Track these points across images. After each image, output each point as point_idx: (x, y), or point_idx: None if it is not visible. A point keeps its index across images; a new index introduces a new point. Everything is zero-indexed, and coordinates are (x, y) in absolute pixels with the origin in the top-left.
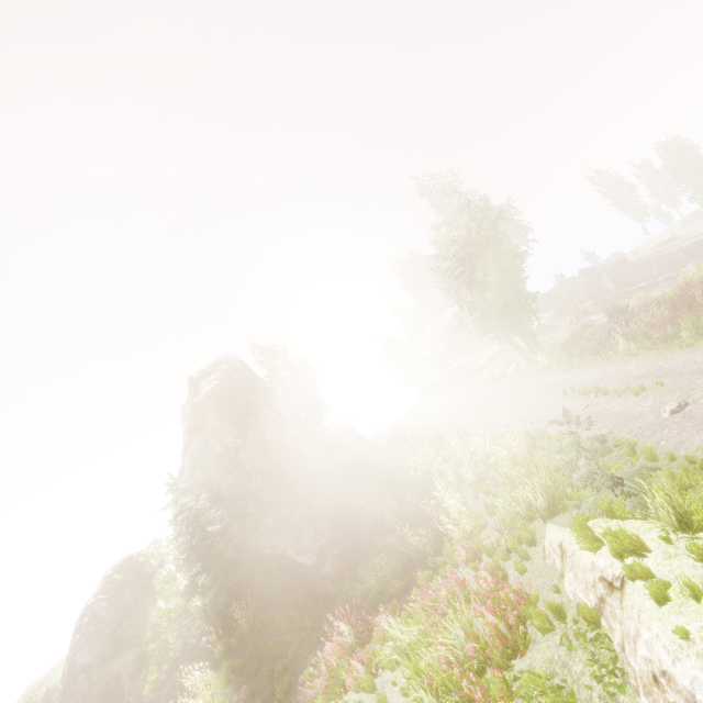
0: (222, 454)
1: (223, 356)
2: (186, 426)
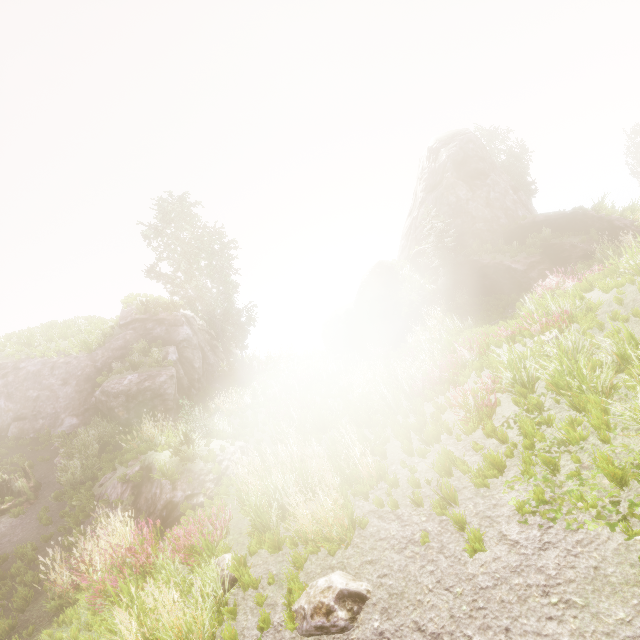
0: (454, 203)
1: (457, 130)
2: (423, 186)
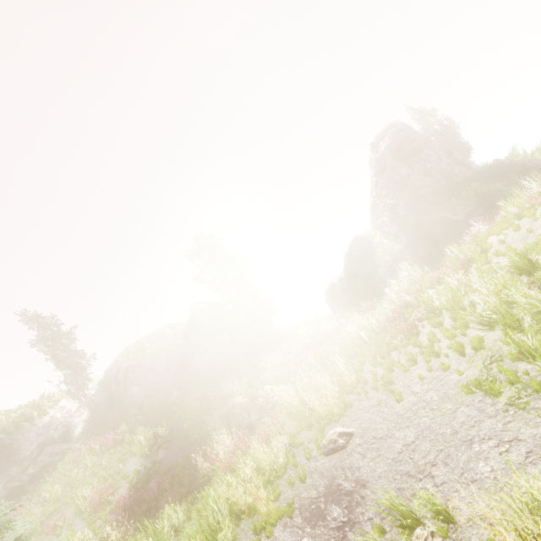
0: (399, 180)
1: (389, 124)
2: (373, 172)
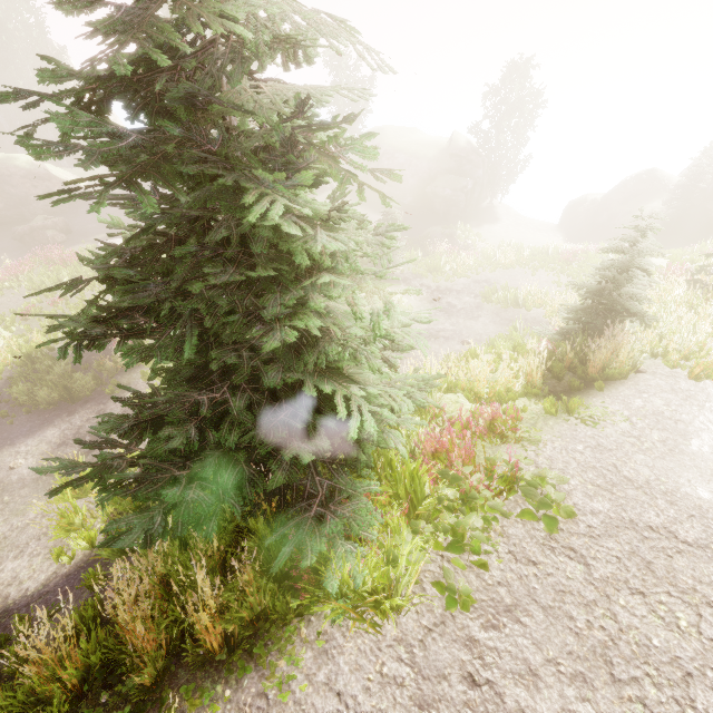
0: None
1: None
2: None
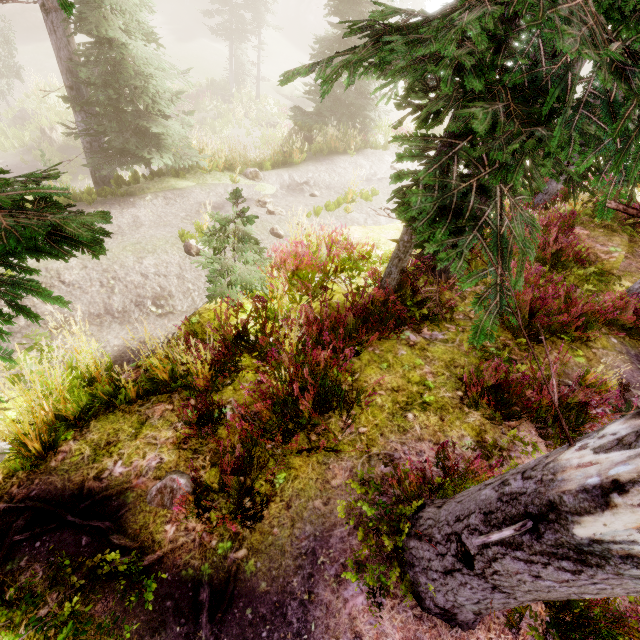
0: None
1: None
2: None
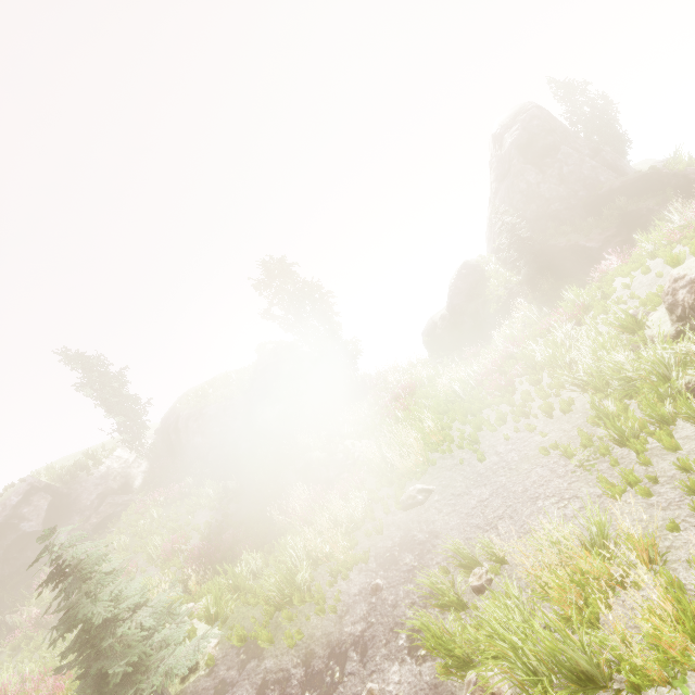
0: (525, 190)
1: (520, 107)
2: (494, 176)
